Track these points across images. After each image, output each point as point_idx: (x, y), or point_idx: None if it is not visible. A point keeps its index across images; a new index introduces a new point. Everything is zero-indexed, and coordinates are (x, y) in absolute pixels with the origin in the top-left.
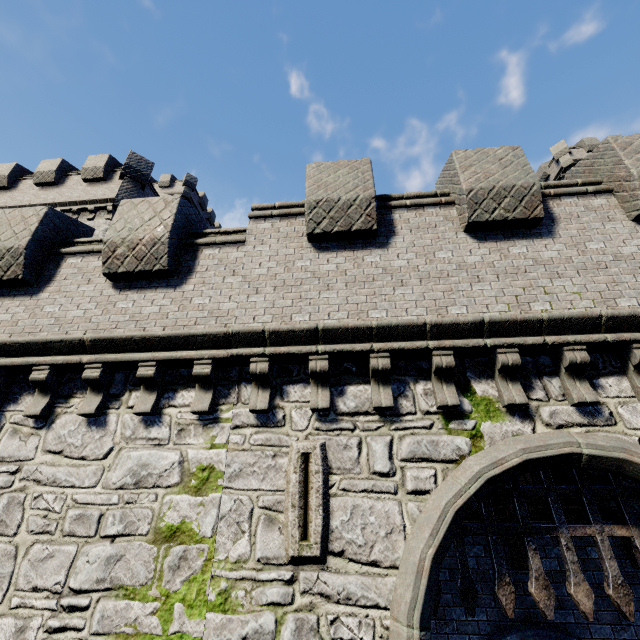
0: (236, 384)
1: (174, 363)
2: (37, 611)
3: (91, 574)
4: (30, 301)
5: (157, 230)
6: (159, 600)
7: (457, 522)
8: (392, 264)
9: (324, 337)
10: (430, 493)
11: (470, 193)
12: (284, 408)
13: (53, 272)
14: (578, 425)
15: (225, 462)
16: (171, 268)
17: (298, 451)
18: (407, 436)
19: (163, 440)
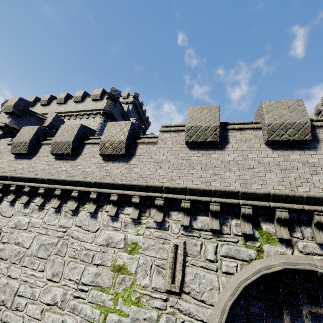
0: (149, 208)
1: (124, 195)
2: (70, 288)
3: (89, 278)
4: (72, 163)
5: (121, 137)
6: (113, 295)
7: (245, 291)
8: (225, 159)
9: (189, 192)
10: (233, 274)
11: (269, 125)
12: (169, 222)
13: (81, 151)
14: (319, 255)
15: (142, 242)
16: (126, 153)
17: (173, 243)
18: (224, 245)
19: (118, 228)
